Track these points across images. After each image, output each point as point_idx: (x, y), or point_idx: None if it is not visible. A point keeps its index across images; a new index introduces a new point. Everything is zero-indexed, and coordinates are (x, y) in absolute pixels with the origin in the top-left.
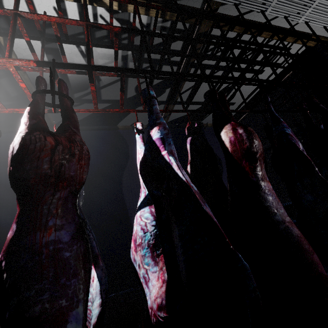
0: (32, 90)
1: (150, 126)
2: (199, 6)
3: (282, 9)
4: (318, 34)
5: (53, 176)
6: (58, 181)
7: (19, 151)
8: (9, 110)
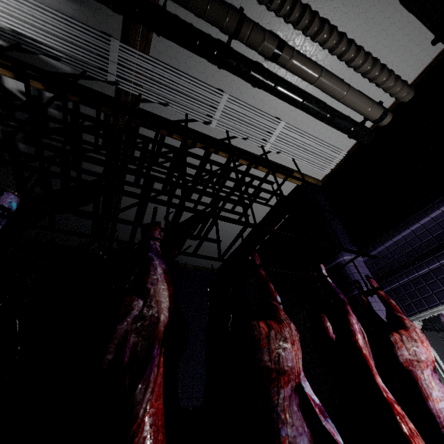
0: None
1: None
2: (113, 94)
3: (240, 130)
4: (304, 172)
5: None
6: None
7: None
8: None
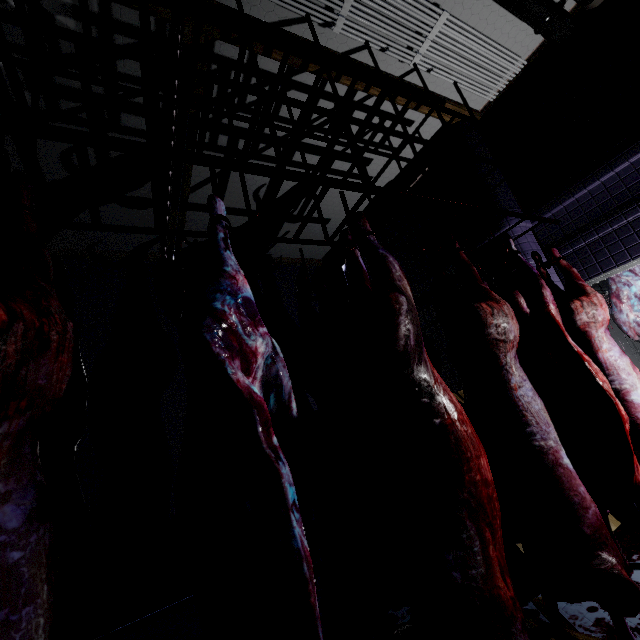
0: None
1: None
2: None
3: (374, 32)
4: (458, 101)
5: None
6: None
7: None
8: None
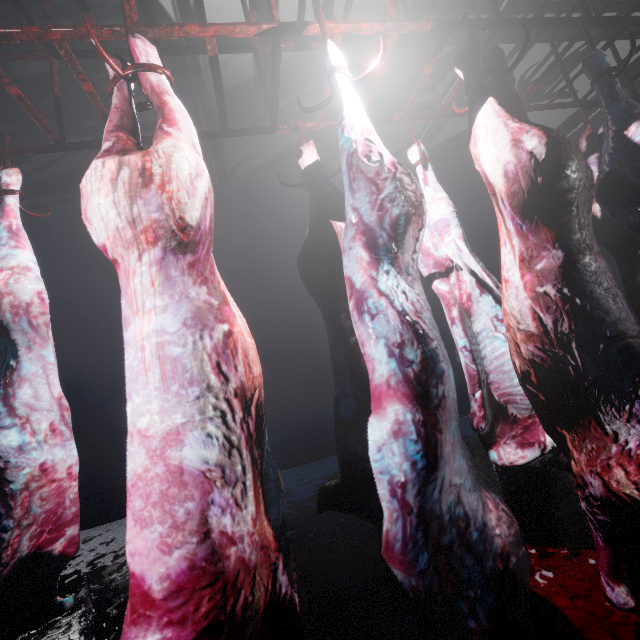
0: (212, 101)
1: (622, 122)
2: None
3: None
4: None
5: (588, 188)
6: (590, 196)
7: (557, 153)
8: (326, 124)
